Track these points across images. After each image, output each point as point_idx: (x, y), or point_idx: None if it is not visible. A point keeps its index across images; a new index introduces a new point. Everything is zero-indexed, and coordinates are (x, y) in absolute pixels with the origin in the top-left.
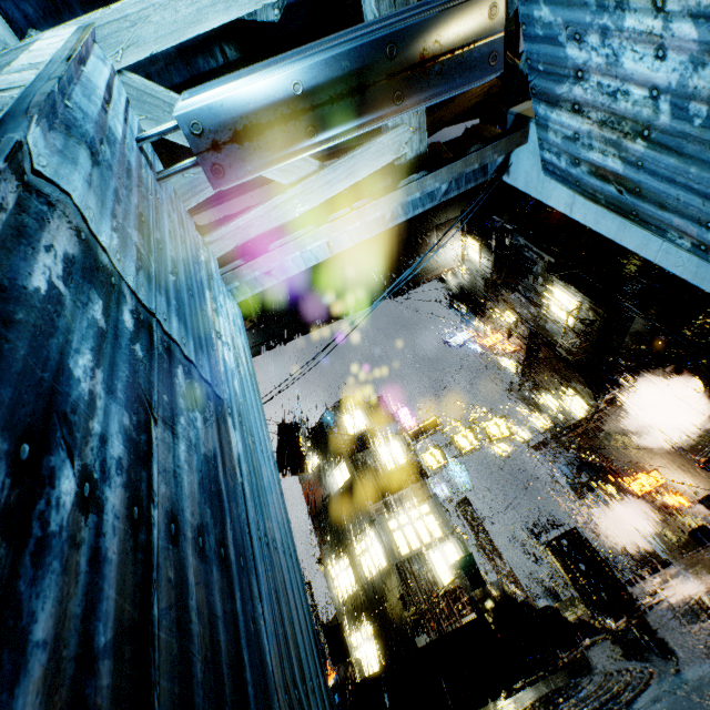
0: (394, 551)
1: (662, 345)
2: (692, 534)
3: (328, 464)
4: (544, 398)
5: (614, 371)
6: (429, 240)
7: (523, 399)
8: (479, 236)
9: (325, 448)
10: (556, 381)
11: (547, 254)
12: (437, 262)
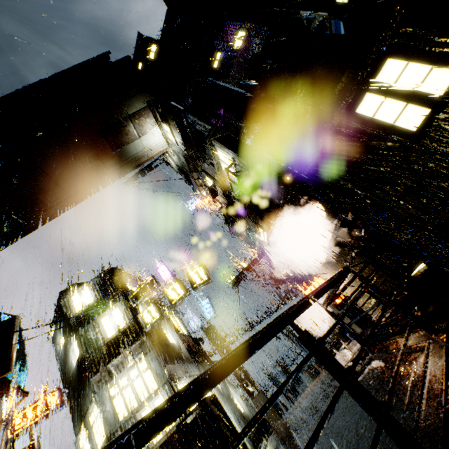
0: (112, 420)
1: (293, 182)
2: (341, 331)
3: (68, 342)
4: (253, 237)
5: (275, 209)
6: (128, 129)
7: (245, 239)
8: (167, 121)
9: (65, 328)
10: (250, 224)
11: (207, 124)
12: (145, 148)
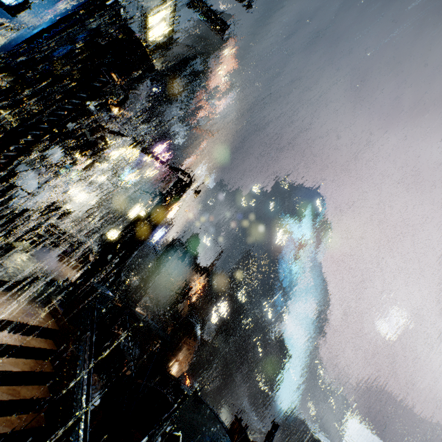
0: None
1: None
2: None
3: None
4: None
5: None
6: None
7: None
8: None
9: None
10: None
11: None
12: None
